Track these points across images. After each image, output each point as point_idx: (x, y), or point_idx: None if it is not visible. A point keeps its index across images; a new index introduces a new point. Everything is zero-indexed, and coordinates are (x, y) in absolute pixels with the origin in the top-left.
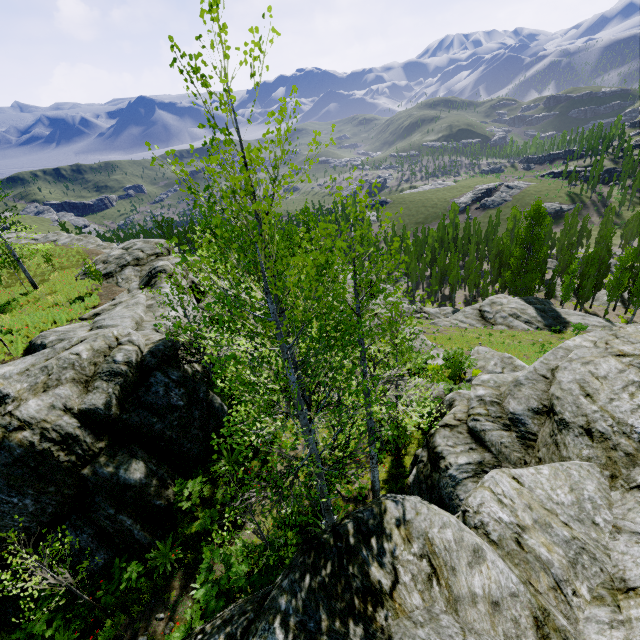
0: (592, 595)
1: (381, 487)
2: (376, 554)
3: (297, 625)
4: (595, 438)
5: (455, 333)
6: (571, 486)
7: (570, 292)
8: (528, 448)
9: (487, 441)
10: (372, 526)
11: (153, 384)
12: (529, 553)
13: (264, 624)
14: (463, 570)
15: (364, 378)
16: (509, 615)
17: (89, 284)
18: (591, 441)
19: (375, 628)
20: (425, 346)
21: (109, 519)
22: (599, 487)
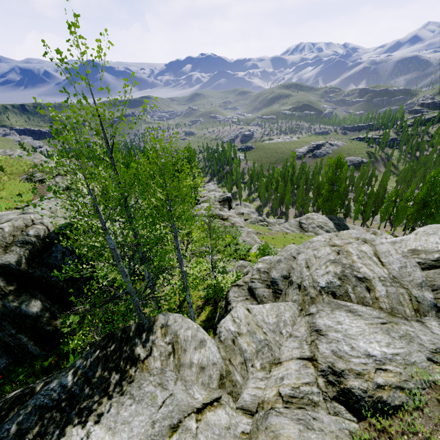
0: (261, 367)
1: (200, 324)
2: (143, 341)
3: (82, 373)
4: (301, 290)
5: (280, 235)
6: (277, 314)
7: (358, 214)
8: (276, 298)
9: (256, 294)
10: (146, 327)
11: (54, 251)
12: (237, 346)
13: (63, 373)
14: (190, 351)
15: (177, 250)
16: (208, 373)
17: (28, 186)
18: (299, 291)
19: (127, 376)
20: (254, 241)
21: (11, 337)
22: (292, 315)
